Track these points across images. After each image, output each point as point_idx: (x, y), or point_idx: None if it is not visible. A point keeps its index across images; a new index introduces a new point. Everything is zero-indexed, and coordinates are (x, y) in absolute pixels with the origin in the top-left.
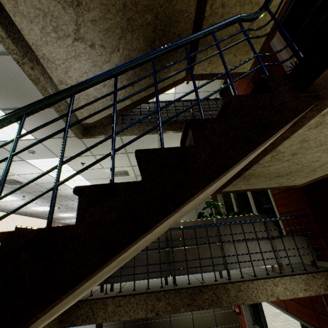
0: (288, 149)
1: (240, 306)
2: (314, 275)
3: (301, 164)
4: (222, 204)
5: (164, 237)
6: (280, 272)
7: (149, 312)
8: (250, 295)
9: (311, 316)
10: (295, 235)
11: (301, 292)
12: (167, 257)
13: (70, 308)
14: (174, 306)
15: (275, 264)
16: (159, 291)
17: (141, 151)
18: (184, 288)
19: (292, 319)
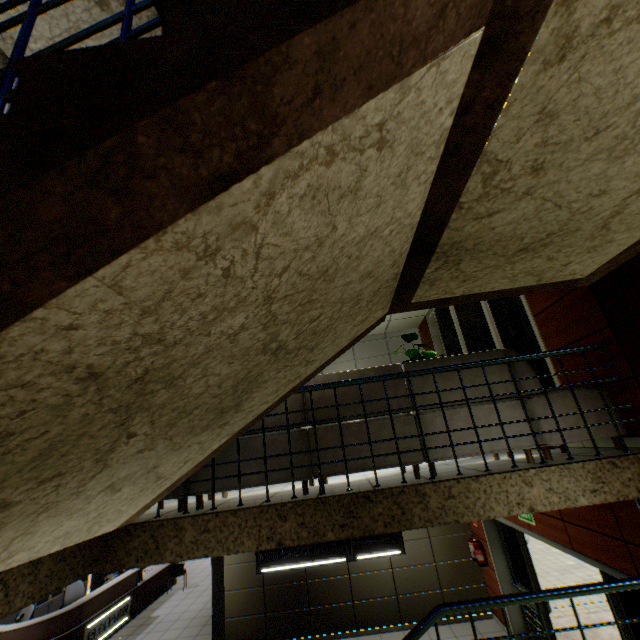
0: (516, 152)
1: (485, 551)
2: (616, 462)
3: (567, 207)
4: (442, 355)
5: (299, 405)
6: (542, 461)
7: (265, 541)
8: (472, 506)
9: (620, 554)
10: (579, 387)
11: (583, 497)
12: (305, 441)
13: (114, 537)
14: (314, 529)
15: (532, 446)
16: (284, 503)
17: (29, 60)
18: (335, 495)
19: (599, 576)
